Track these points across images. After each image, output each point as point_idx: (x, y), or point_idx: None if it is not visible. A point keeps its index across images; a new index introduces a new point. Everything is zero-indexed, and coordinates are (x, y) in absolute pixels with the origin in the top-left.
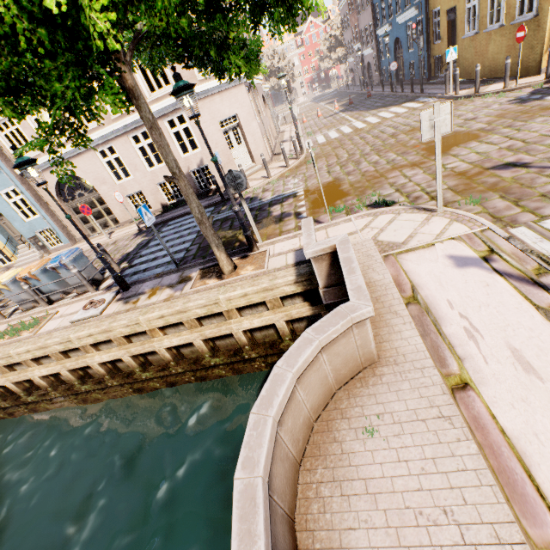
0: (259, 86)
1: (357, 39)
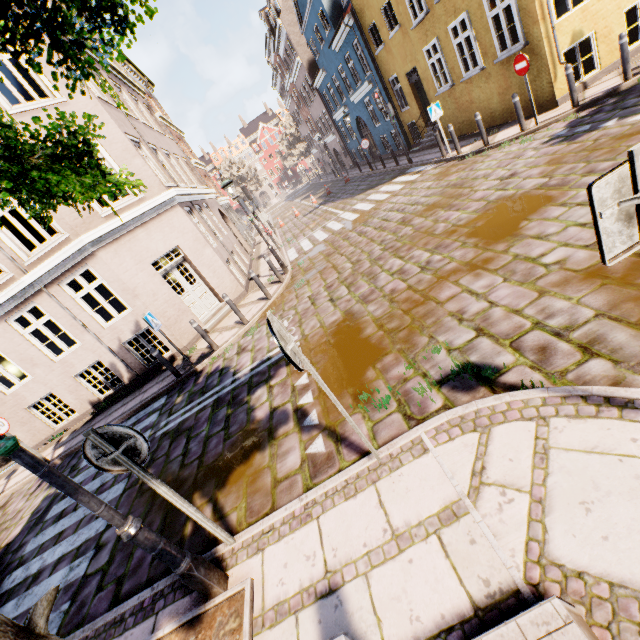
0: (211, 201)
1: (315, 131)
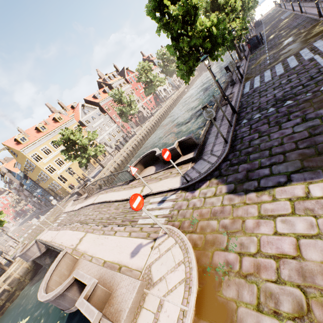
0: None
1: (28, 197)
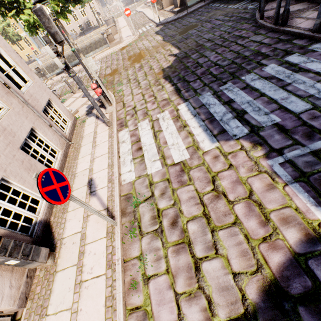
0: None
1: None
